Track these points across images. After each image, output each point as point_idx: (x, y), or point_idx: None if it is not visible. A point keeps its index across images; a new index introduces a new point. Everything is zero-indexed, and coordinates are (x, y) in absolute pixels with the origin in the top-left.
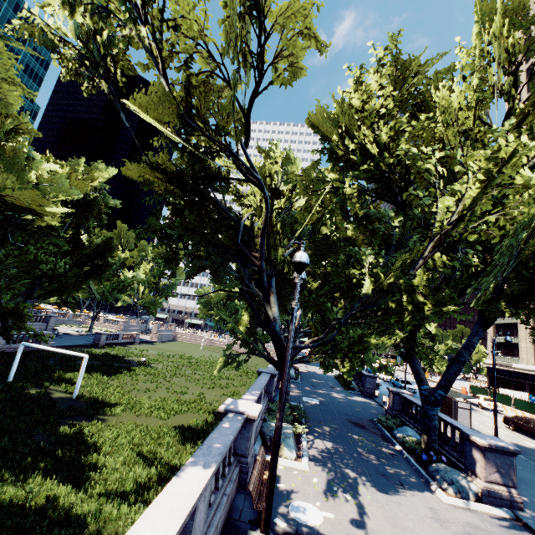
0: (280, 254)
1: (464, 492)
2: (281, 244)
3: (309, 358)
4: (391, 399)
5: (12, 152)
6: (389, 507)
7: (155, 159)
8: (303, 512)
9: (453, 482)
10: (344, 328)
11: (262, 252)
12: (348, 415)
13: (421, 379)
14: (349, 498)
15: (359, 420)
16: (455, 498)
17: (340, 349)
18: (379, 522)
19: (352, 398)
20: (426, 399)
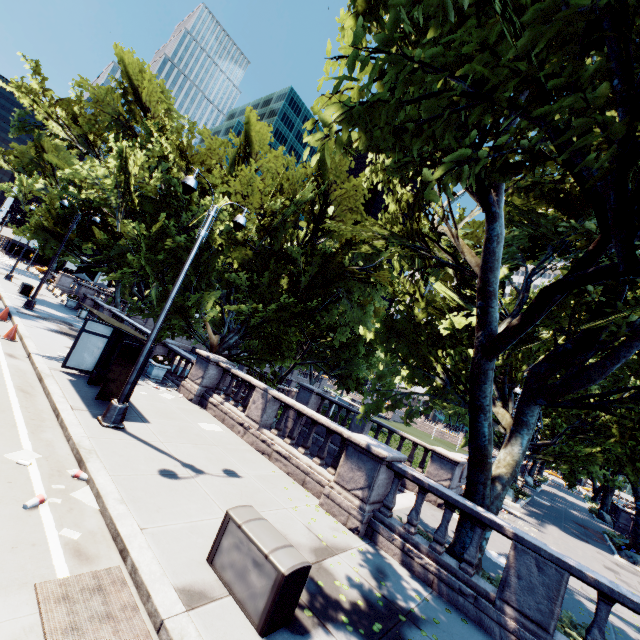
0: (519, 374)
1: (637, 563)
2: (521, 368)
3: (537, 455)
4: (631, 525)
5: (379, 310)
6: (565, 535)
7: (432, 295)
8: (509, 509)
9: (632, 557)
10: (572, 441)
11: (505, 370)
12: (576, 520)
13: (638, 497)
14: (540, 522)
15: (584, 526)
16: (625, 560)
17: (566, 456)
18: (553, 531)
19: (595, 522)
20: (639, 512)
